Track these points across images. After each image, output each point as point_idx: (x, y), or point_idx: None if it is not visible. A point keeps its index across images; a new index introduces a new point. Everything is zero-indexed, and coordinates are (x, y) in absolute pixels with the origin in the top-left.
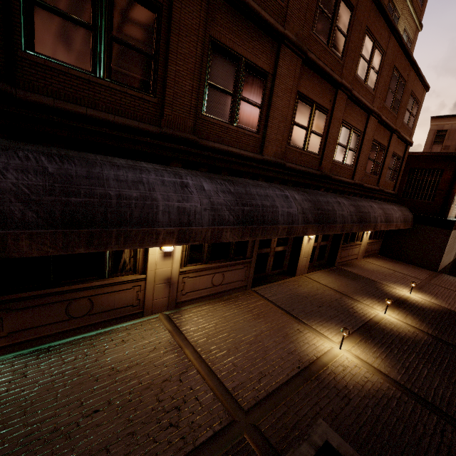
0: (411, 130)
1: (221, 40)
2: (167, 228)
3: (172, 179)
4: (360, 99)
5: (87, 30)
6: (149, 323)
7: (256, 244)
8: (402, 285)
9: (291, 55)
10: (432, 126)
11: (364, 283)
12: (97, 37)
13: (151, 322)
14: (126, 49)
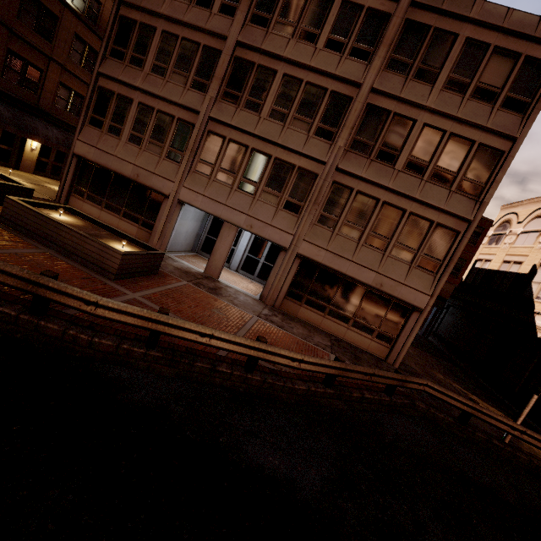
0: None
1: None
2: None
3: None
4: (76, 74)
5: None
6: None
7: None
8: None
9: None
10: None
11: None
12: None
13: None
14: None
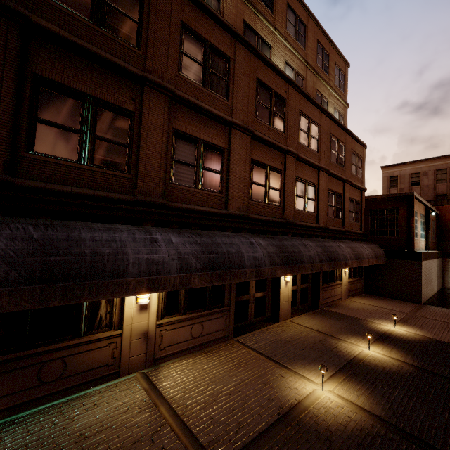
0: (361, 179)
1: (182, 130)
2: (136, 278)
3: (142, 236)
4: (307, 159)
5: (76, 134)
6: (124, 384)
7: (232, 291)
8: (387, 320)
9: (241, 135)
10: (384, 174)
11: (348, 322)
12: (84, 137)
13: (127, 382)
14: (106, 143)
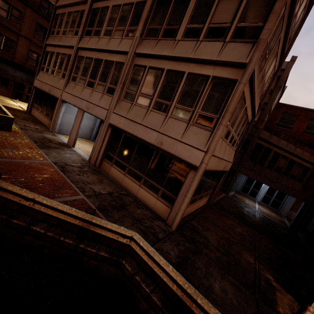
0: None
1: None
2: None
3: None
4: None
5: None
6: None
7: (12, 85)
8: None
9: (24, 39)
10: None
11: None
12: None
13: None
14: None
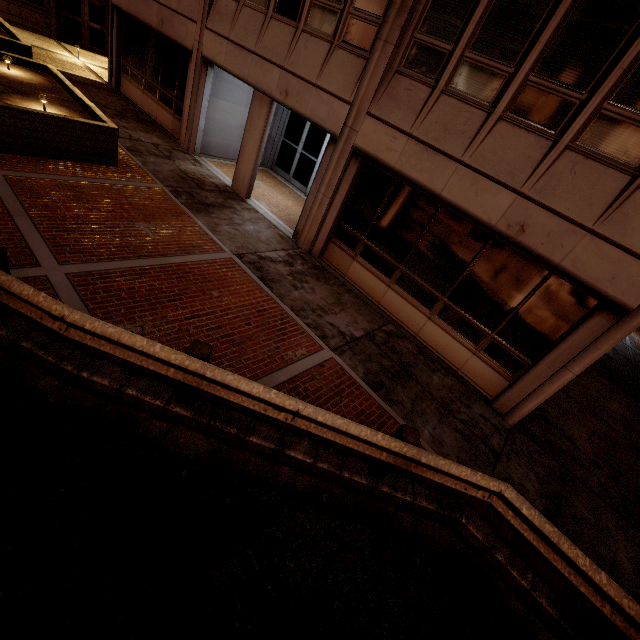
0: None
1: None
2: None
3: None
4: None
5: None
6: None
7: None
8: None
9: None
10: None
11: None
12: None
13: None
14: None
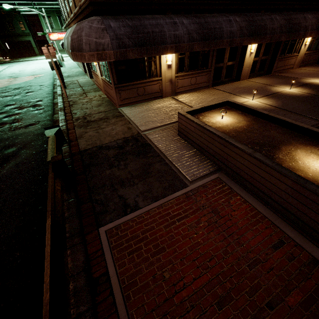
0: None
1: None
2: (170, 45)
3: (169, 21)
4: None
5: None
6: (165, 99)
7: (213, 59)
8: (318, 77)
9: None
10: None
11: (287, 79)
12: None
13: (166, 99)
14: None
